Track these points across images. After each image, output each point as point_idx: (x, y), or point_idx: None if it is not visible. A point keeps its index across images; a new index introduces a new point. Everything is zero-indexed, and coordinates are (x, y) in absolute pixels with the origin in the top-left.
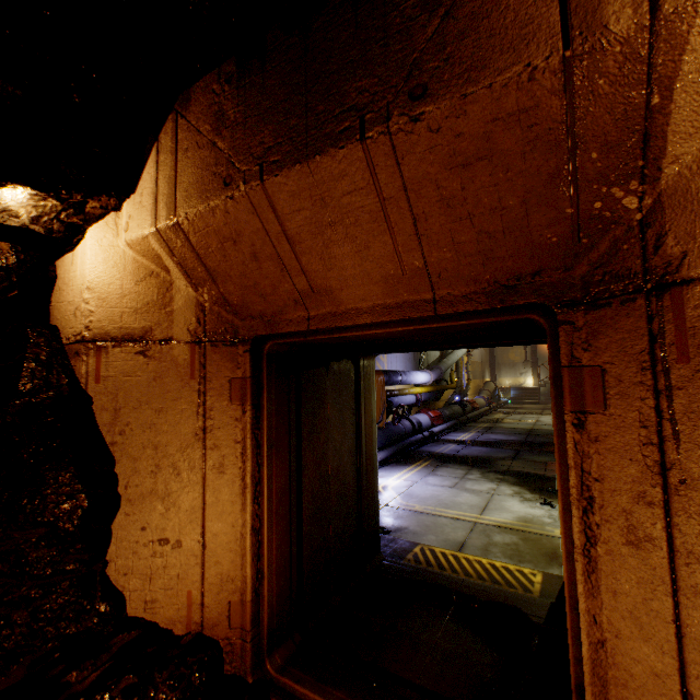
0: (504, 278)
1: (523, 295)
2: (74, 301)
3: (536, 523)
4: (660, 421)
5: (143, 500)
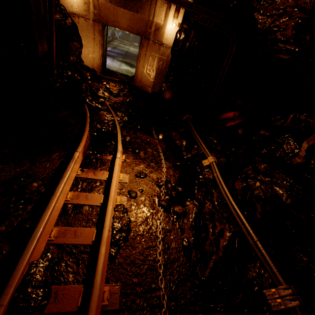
0: (139, 32)
1: (140, 35)
2: (71, 3)
3: (129, 70)
4: (146, 50)
5: (86, 48)
